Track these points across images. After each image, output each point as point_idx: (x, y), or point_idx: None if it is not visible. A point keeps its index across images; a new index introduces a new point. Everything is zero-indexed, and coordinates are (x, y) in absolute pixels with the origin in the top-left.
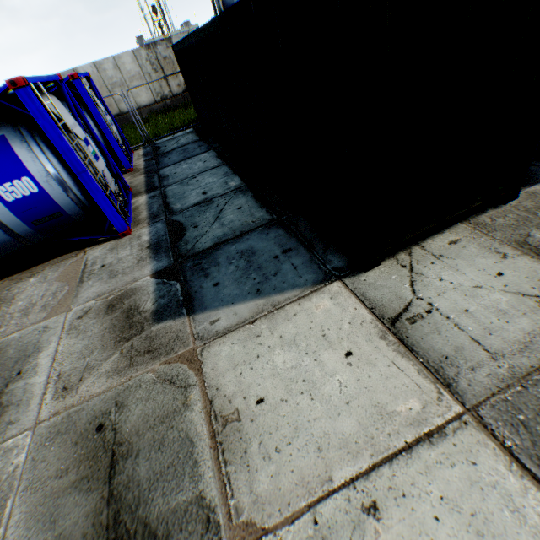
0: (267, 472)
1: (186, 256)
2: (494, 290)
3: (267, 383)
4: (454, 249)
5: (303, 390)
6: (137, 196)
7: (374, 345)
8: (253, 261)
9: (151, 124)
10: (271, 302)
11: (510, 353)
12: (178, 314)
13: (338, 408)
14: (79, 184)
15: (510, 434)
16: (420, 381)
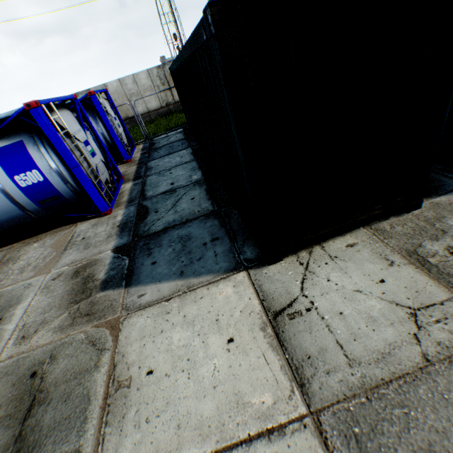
0: (133, 438)
1: (141, 236)
2: (371, 296)
3: (160, 357)
4: (349, 252)
5: (184, 368)
6: (126, 182)
7: (253, 335)
8: (187, 246)
9: (154, 124)
10: (187, 284)
11: (367, 361)
12: (119, 285)
13: (206, 390)
14: (73, 175)
15: (342, 446)
16: (280, 376)
